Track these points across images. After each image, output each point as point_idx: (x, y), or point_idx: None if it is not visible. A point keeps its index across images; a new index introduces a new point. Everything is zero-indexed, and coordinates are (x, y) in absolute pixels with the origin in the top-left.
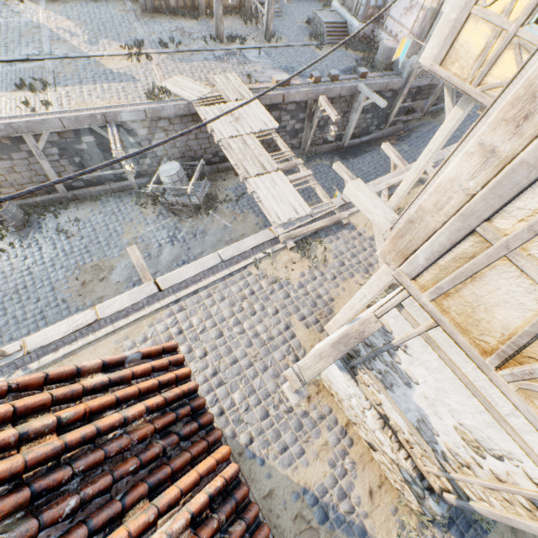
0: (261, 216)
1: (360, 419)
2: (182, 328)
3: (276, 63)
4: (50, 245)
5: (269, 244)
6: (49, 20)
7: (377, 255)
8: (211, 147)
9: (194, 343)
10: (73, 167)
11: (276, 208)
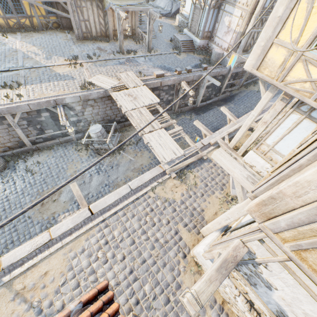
0: (151, 152)
1: (232, 301)
2: (108, 239)
3: (155, 64)
4: (21, 180)
5: (160, 175)
6: (22, 47)
7: (227, 178)
8: (120, 113)
9: (116, 250)
10: (36, 131)
11: (163, 152)
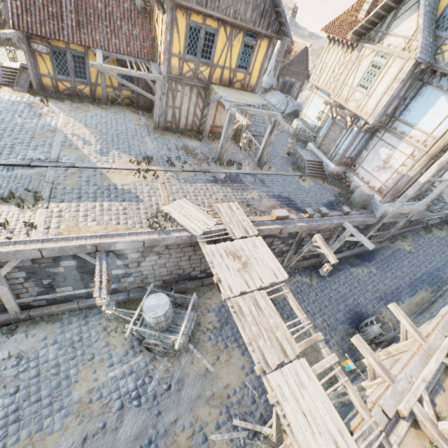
0: (246, 353)
1: None
2: None
3: (270, 191)
4: None
5: None
6: (67, 125)
7: None
8: (201, 265)
9: None
10: (38, 288)
11: (313, 445)
